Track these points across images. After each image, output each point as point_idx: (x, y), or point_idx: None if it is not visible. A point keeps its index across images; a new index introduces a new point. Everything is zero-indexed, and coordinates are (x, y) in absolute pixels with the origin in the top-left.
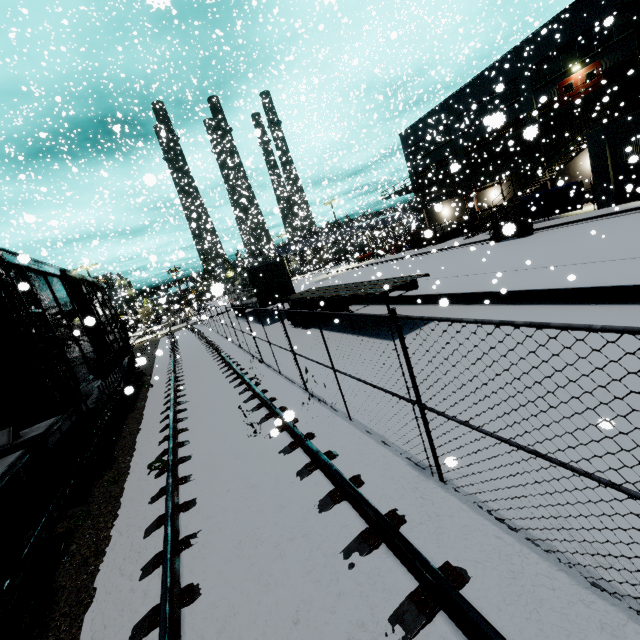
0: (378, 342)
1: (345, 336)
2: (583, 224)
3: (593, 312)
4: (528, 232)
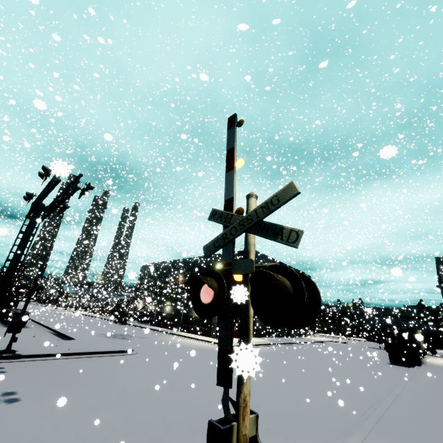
0: (2, 327)
1: (0, 324)
2: (133, 326)
3: (44, 332)
4: (123, 323)
